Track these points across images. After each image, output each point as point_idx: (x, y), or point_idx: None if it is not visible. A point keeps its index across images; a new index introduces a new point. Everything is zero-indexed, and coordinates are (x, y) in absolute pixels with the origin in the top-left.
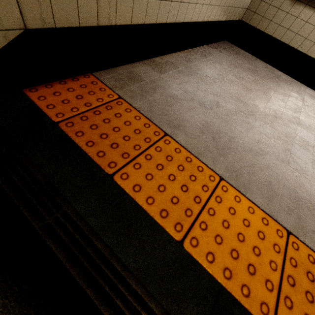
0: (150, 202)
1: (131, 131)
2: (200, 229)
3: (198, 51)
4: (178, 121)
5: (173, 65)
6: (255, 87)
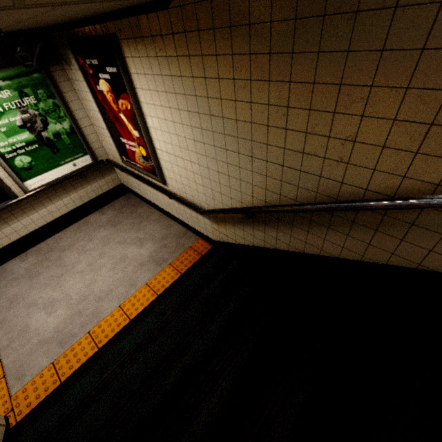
0: None
1: None
2: None
3: (77, 224)
4: (0, 296)
5: (39, 250)
6: (96, 245)
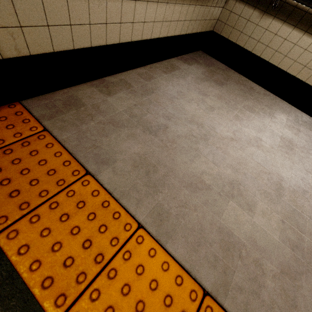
0: (35, 267)
1: (44, 172)
2: (88, 300)
3: (163, 66)
4: (109, 155)
5: (126, 84)
6: (219, 104)
